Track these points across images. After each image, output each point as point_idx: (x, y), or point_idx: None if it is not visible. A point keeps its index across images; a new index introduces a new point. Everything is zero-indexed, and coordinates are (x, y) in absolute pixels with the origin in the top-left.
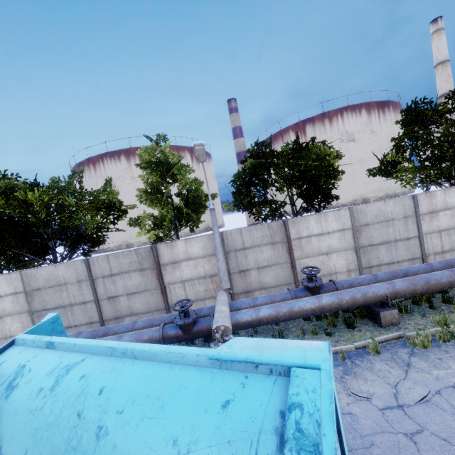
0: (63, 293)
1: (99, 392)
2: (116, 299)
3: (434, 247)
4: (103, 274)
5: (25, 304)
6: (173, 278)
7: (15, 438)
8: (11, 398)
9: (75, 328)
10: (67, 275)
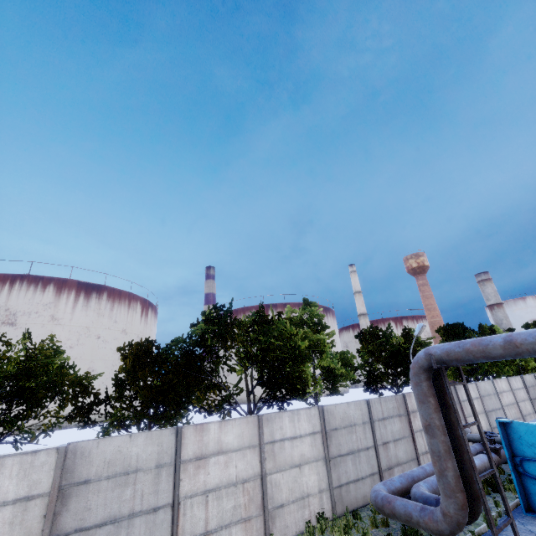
0: (353, 435)
1: None
2: (387, 445)
3: (509, 416)
4: (378, 416)
5: (321, 448)
6: (415, 426)
7: None
8: None
9: (362, 481)
10: (355, 415)
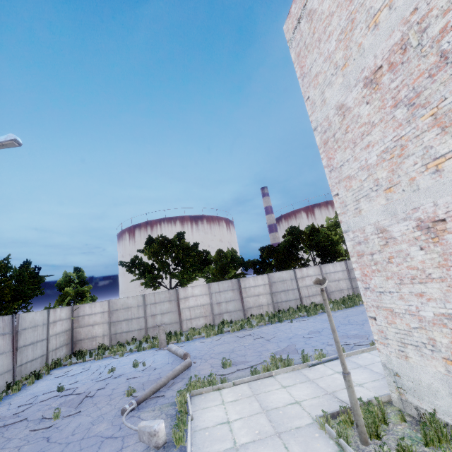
0: None
1: None
2: None
3: None
4: None
5: (347, 275)
6: None
7: None
8: None
9: None
10: None
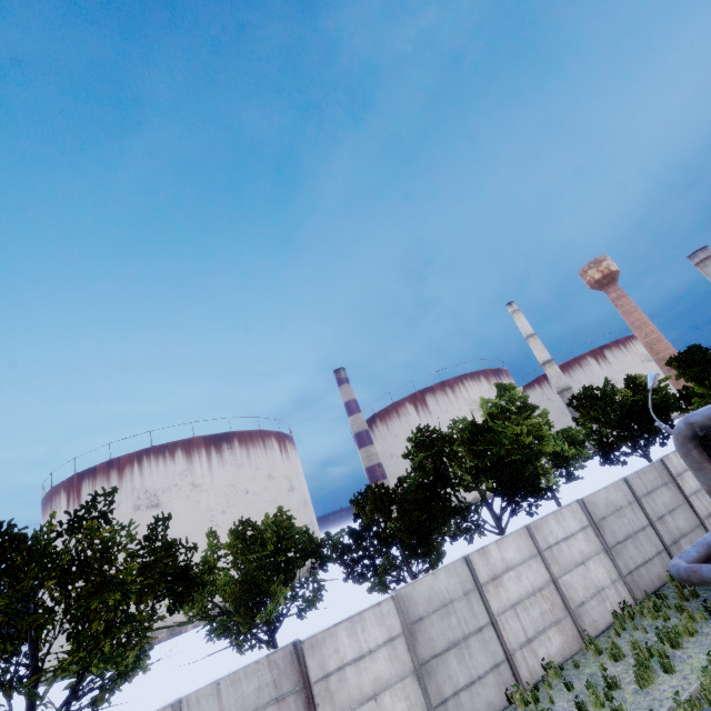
0: (623, 519)
1: None
2: (663, 519)
3: None
4: (642, 492)
5: (597, 541)
6: (687, 490)
7: None
8: None
9: (650, 562)
10: (618, 498)
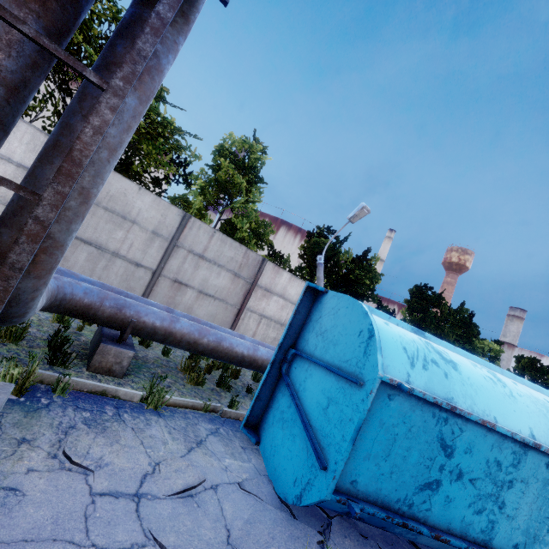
0: (119, 231)
1: (547, 401)
2: (182, 288)
3: None
4: (193, 247)
5: None
6: (257, 306)
7: (509, 414)
8: (463, 372)
9: None
10: (146, 213)
